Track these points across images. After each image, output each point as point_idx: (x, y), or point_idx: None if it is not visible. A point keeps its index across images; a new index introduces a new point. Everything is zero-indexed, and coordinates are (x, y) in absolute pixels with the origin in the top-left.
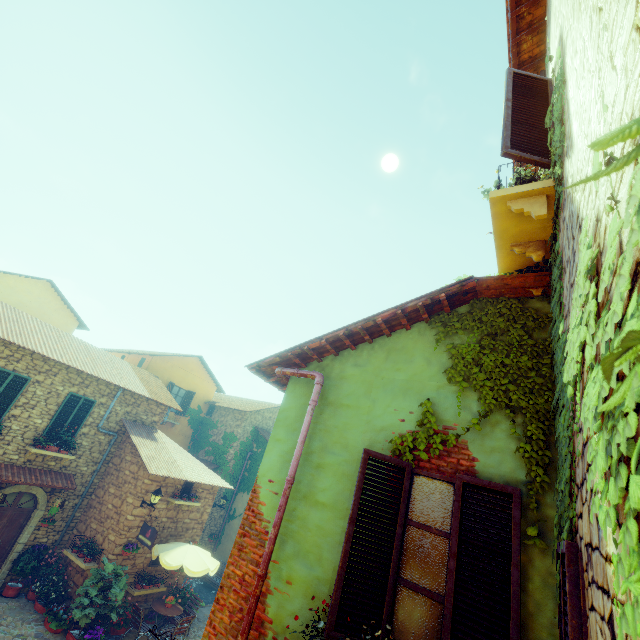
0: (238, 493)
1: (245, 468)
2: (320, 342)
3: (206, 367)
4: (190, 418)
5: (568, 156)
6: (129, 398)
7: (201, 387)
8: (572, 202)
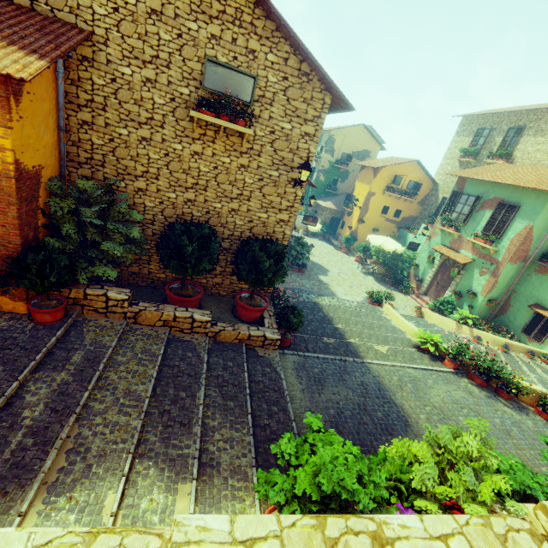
0: None
1: None
2: None
3: None
4: None
5: None
6: None
7: None
8: None
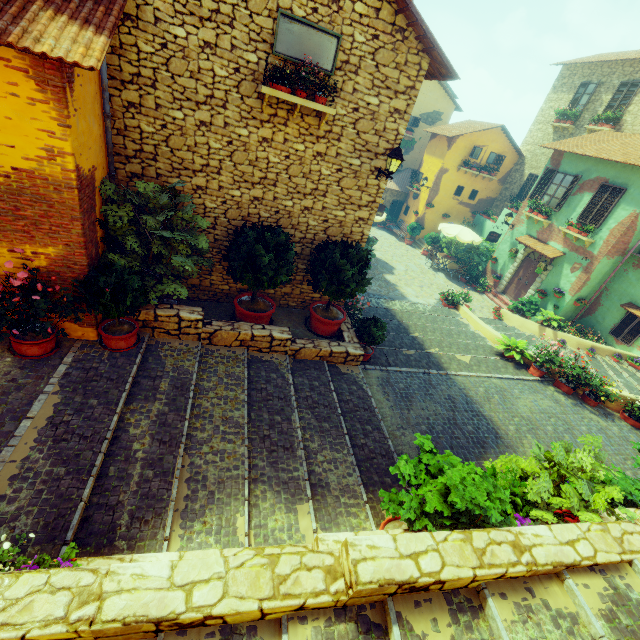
0: None
1: None
2: None
3: None
4: None
5: None
6: None
7: None
8: None
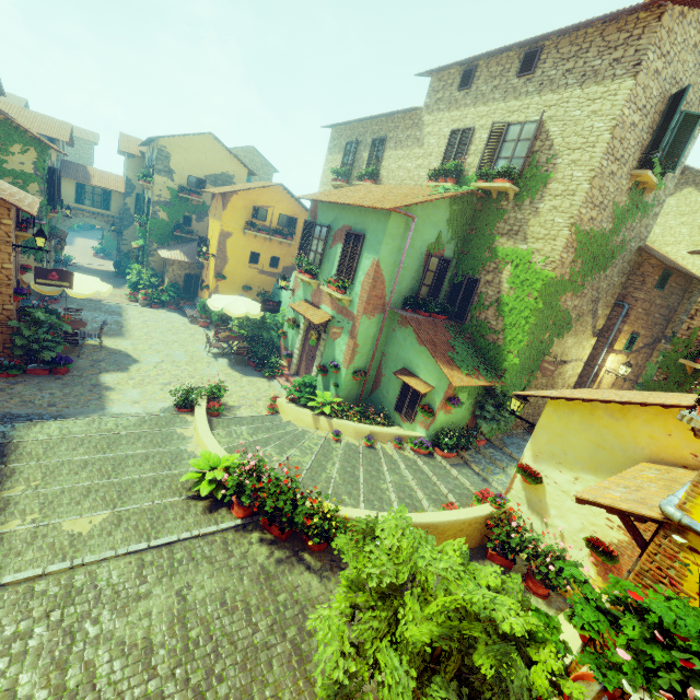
0: None
1: None
2: (423, 203)
3: None
4: None
5: (531, 207)
6: None
7: None
8: (524, 223)
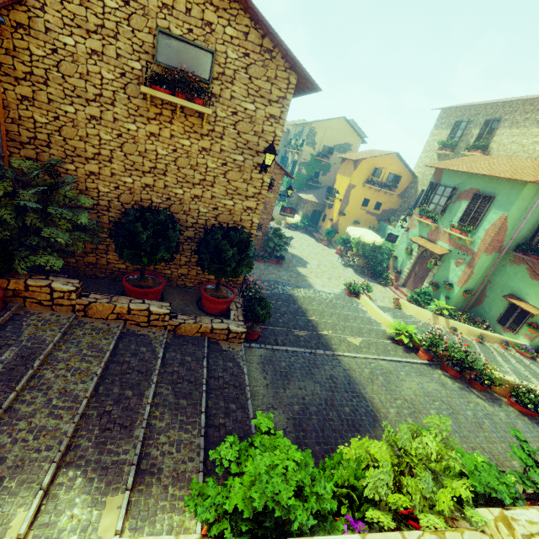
0: None
1: None
2: None
3: None
4: None
5: None
6: None
7: None
8: None
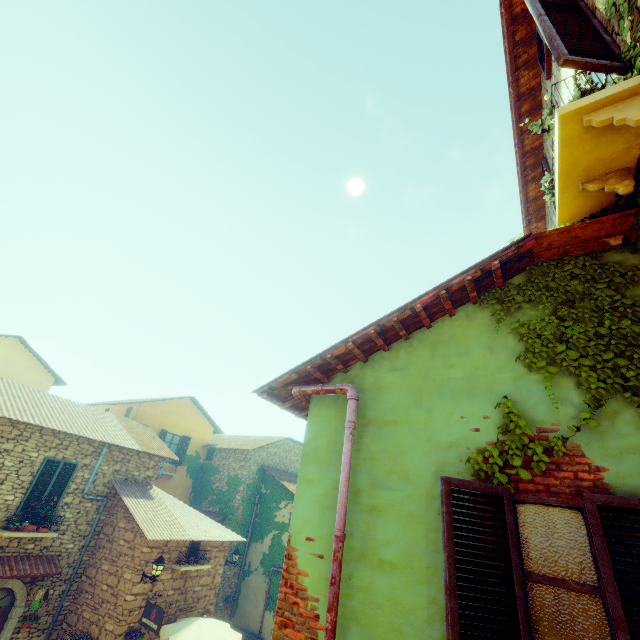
0: (251, 544)
1: (255, 514)
2: (346, 346)
3: (200, 408)
4: (188, 466)
5: None
6: (117, 454)
7: (197, 430)
8: None
